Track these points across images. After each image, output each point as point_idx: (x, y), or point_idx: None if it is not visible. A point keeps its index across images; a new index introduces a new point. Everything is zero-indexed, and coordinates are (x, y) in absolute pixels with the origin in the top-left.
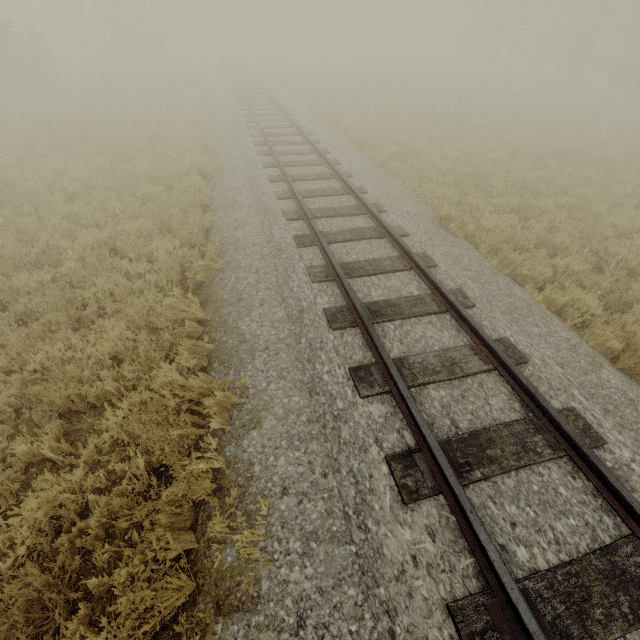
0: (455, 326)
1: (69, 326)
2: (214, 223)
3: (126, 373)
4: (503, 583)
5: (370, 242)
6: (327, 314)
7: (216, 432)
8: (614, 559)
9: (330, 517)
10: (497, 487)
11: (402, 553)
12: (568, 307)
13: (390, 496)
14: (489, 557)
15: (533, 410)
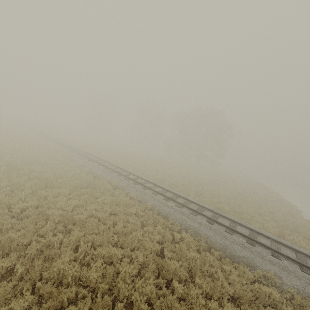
0: (263, 238)
1: (202, 276)
2: (173, 221)
3: (243, 281)
4: None
5: (220, 219)
6: (249, 243)
7: (276, 285)
8: None
9: None
10: None
11: None
12: (258, 227)
13: None
14: None
15: (294, 251)
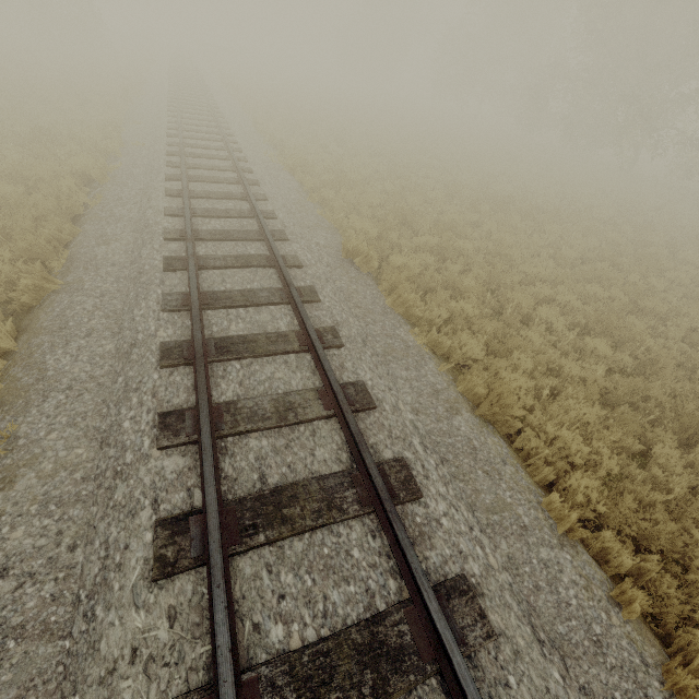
0: (312, 367)
1: None
2: (76, 236)
3: None
4: (218, 675)
5: (255, 271)
6: (161, 349)
7: None
8: (378, 630)
9: (54, 604)
10: (281, 552)
11: (122, 645)
12: (454, 351)
13: (140, 571)
14: (215, 642)
15: (357, 461)
